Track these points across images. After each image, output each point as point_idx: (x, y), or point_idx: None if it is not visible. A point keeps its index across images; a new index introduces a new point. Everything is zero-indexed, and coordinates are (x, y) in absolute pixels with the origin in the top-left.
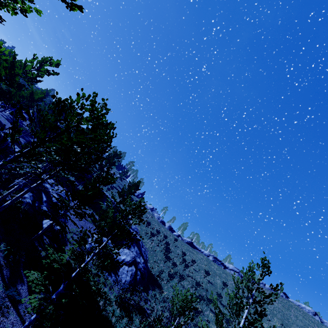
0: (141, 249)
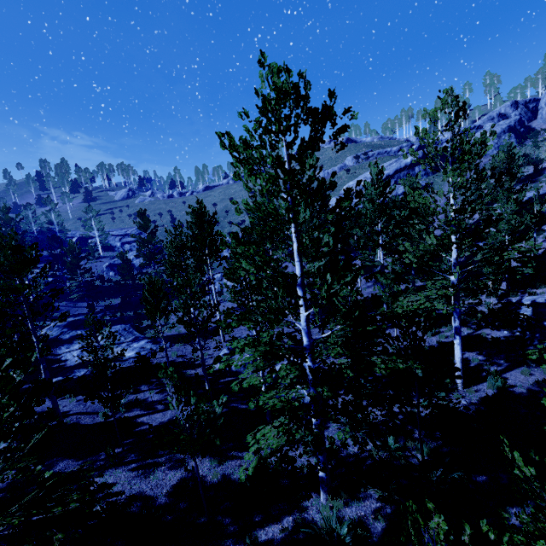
0: None
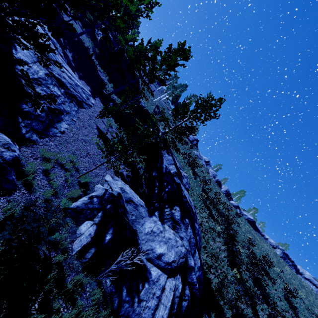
0: (195, 229)
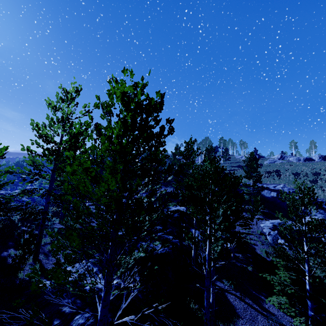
0: None
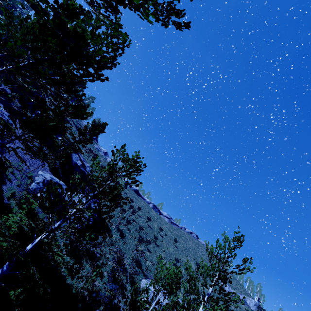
0: None
